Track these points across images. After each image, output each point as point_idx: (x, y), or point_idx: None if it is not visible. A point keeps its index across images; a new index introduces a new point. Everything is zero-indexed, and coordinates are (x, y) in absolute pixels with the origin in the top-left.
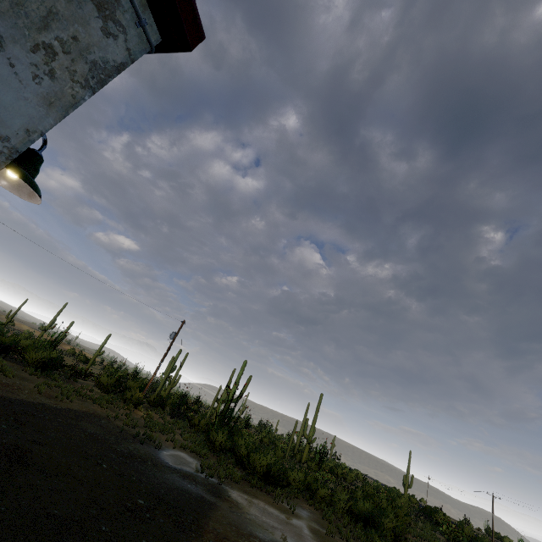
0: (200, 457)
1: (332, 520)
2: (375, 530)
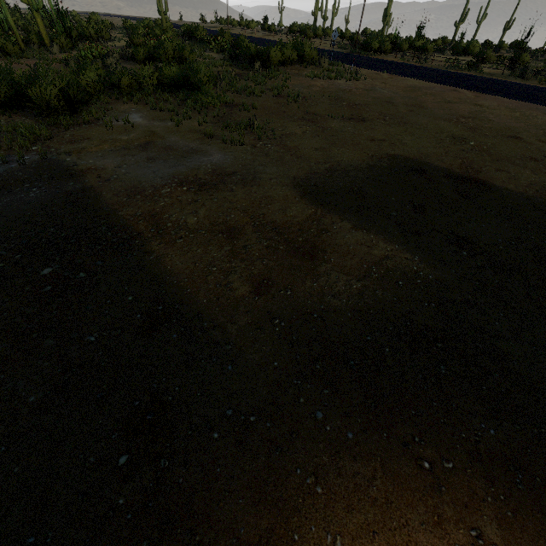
0: None
1: (163, 107)
2: (194, 90)
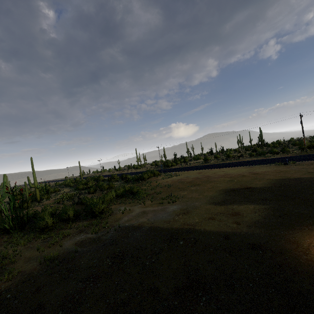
0: (69, 236)
1: (130, 202)
2: (133, 194)
